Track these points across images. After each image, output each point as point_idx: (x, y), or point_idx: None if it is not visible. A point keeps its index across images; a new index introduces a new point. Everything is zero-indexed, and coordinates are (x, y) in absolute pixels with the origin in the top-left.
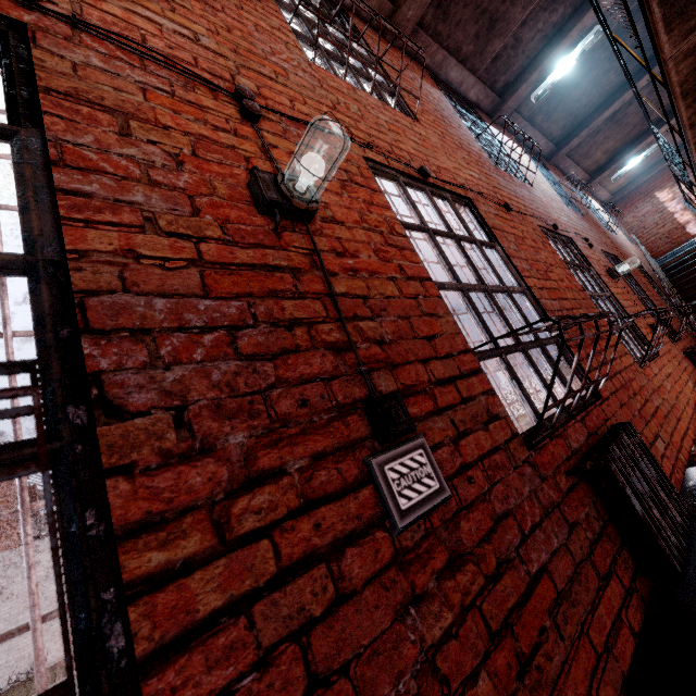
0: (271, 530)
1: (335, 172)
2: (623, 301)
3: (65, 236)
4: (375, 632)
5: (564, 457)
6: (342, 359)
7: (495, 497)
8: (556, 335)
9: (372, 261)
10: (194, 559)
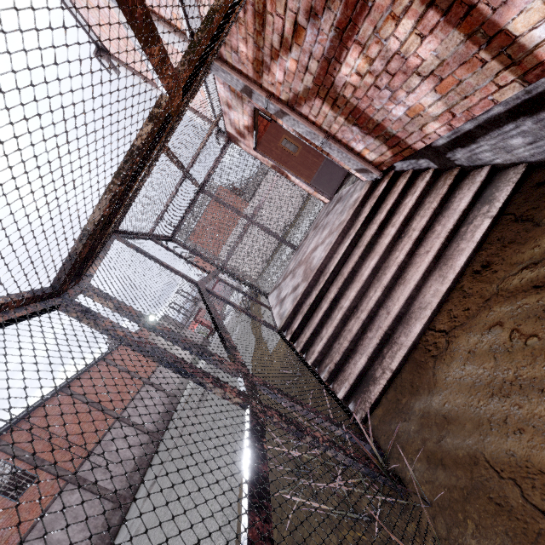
0: None
1: None
2: None
3: None
4: None
5: None
6: None
7: None
8: None
9: None
10: None
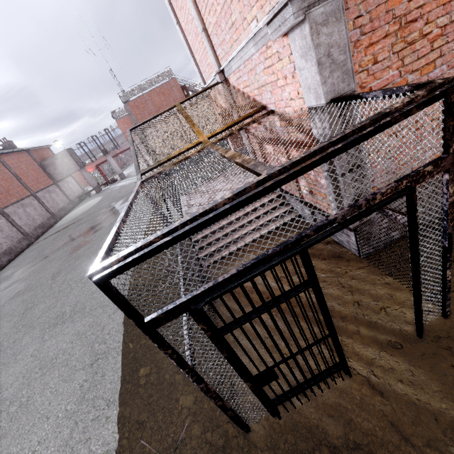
0: None
1: None
2: None
3: None
4: None
5: None
6: None
7: None
8: None
9: None
10: None
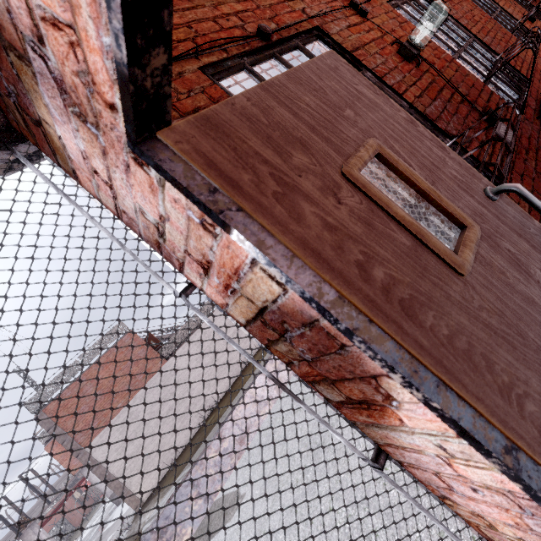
0: (493, 152)
1: (432, 26)
2: (509, 10)
3: (405, 99)
4: (523, 167)
5: (533, 113)
6: (465, 106)
7: (524, 133)
8: (498, 58)
9: (438, 62)
10: (488, 160)
